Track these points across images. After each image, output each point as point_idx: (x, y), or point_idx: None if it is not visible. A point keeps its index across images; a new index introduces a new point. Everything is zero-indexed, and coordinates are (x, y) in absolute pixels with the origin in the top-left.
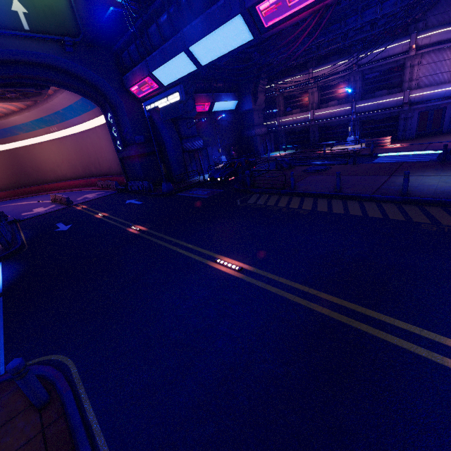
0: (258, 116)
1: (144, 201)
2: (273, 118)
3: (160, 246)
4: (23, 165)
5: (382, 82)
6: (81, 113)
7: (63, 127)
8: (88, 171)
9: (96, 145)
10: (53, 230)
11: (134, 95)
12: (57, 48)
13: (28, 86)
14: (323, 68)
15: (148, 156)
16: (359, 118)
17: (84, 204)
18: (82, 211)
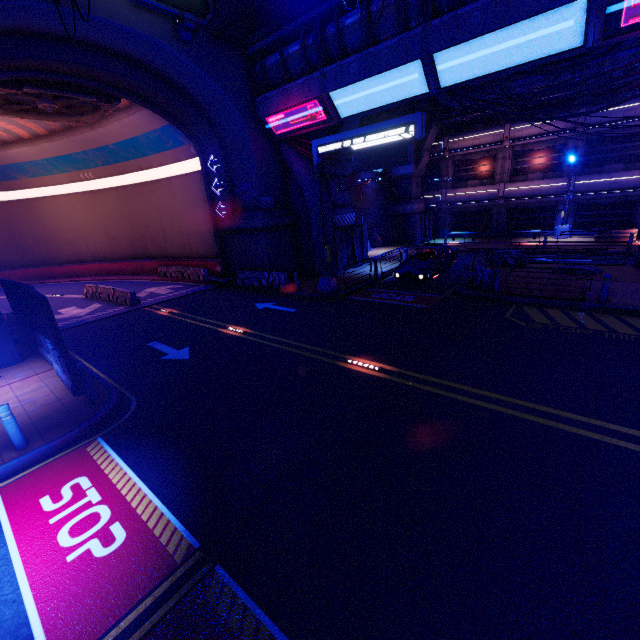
0: (416, 185)
1: (299, 308)
2: (434, 190)
3: (494, 413)
4: (17, 231)
5: (615, 153)
6: (149, 153)
7: (105, 173)
8: (140, 249)
9: (164, 207)
10: (157, 357)
11: (267, 130)
12: (166, 29)
13: (86, 92)
14: (527, 125)
15: (277, 230)
16: (575, 199)
17: (168, 306)
18: (180, 320)
